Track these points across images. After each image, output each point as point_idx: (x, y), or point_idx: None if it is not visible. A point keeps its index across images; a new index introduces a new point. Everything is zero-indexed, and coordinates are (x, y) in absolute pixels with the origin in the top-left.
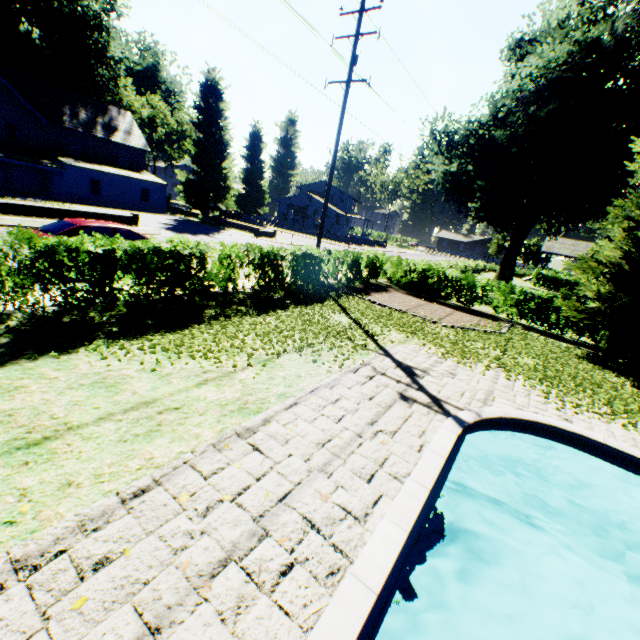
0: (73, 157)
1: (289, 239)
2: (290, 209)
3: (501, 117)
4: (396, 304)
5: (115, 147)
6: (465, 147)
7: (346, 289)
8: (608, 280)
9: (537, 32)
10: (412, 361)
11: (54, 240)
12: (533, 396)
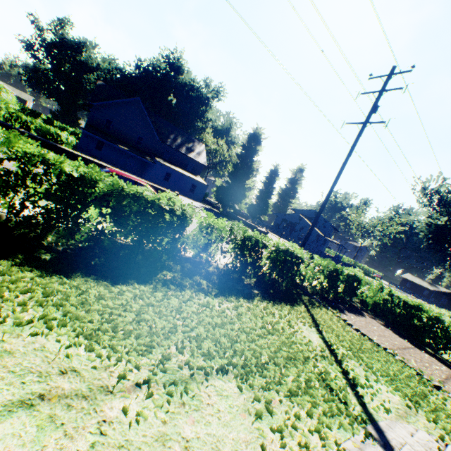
0: (163, 159)
1: None
2: (283, 222)
3: None
4: (376, 335)
5: (188, 159)
6: None
7: (319, 297)
8: None
9: None
10: None
11: (34, 148)
12: None
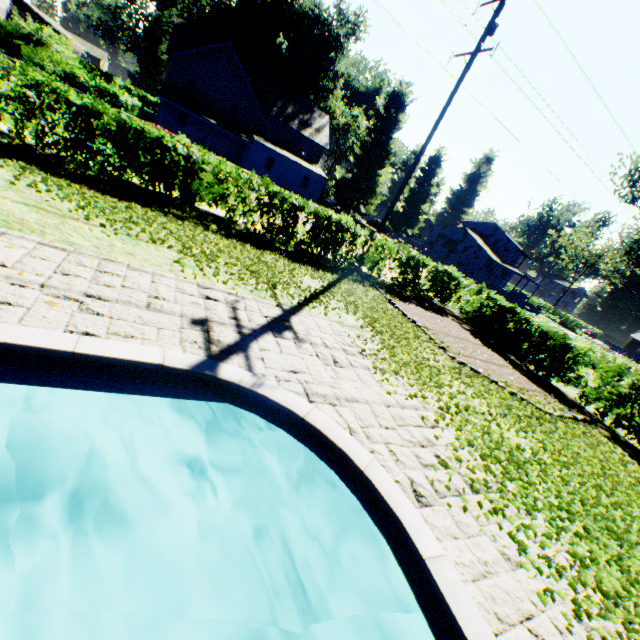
0: (266, 139)
1: None
2: (440, 239)
3: None
4: (425, 321)
5: (302, 139)
6: None
7: (384, 287)
8: None
9: None
10: (308, 330)
11: (43, 78)
12: (425, 450)
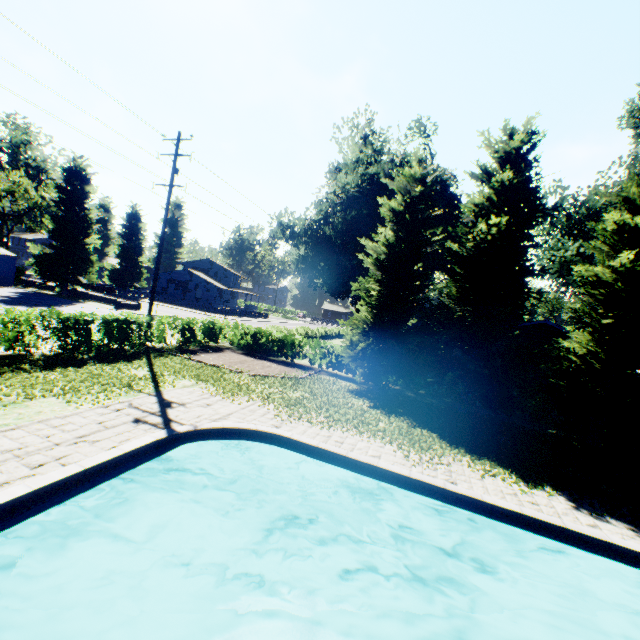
0: None
1: (158, 311)
2: (171, 283)
3: (324, 218)
4: (218, 361)
5: None
6: (304, 237)
7: (176, 351)
8: (369, 333)
9: (341, 165)
10: (179, 398)
11: None
12: (268, 415)
